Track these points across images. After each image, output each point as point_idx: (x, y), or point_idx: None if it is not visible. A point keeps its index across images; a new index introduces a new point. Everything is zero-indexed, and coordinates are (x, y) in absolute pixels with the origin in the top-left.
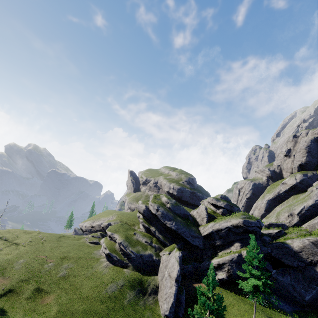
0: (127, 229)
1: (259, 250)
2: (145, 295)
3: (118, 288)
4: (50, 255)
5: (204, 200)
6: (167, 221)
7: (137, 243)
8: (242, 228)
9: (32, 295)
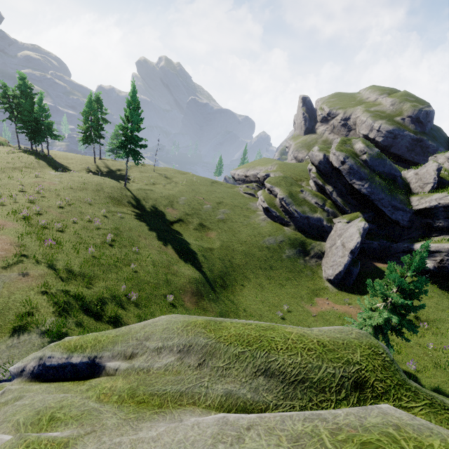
0: (291, 184)
1: None
2: (307, 256)
3: (276, 242)
4: (206, 198)
5: (440, 155)
6: (355, 181)
7: (304, 203)
8: None
9: (197, 228)
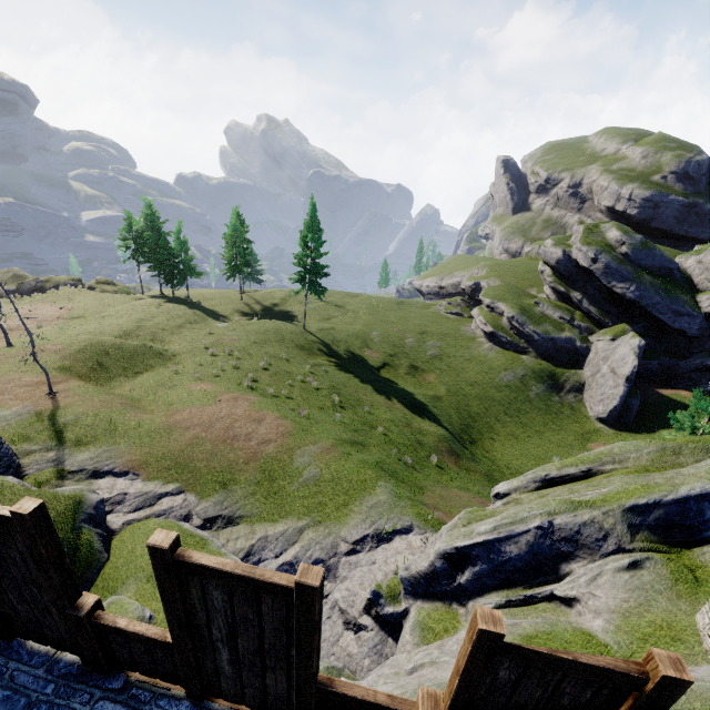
0: (519, 294)
1: None
2: (561, 392)
3: (517, 378)
4: (403, 328)
5: None
6: (615, 283)
7: (544, 320)
8: None
9: (410, 372)
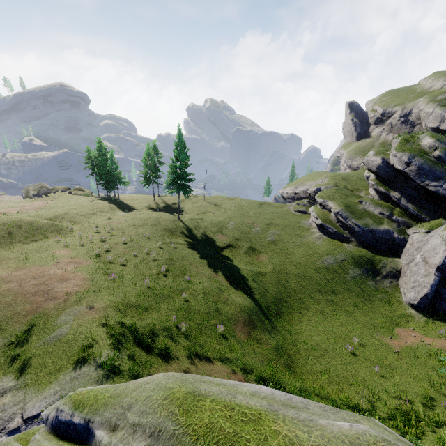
0: (347, 195)
1: None
2: (377, 276)
3: (336, 262)
4: (255, 220)
5: None
6: (428, 182)
7: (365, 215)
8: None
9: (247, 252)
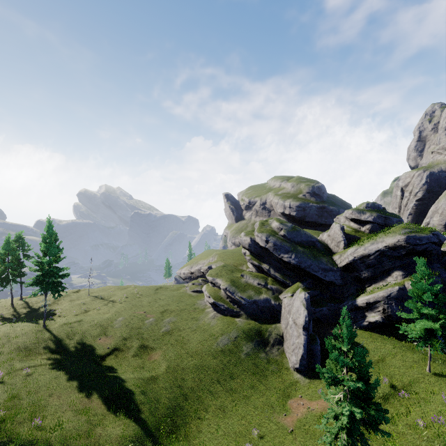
0: (232, 271)
1: (435, 278)
2: (267, 346)
3: (231, 340)
4: (149, 310)
5: (340, 216)
6: (283, 255)
7: (248, 287)
8: (405, 248)
9: (138, 353)
